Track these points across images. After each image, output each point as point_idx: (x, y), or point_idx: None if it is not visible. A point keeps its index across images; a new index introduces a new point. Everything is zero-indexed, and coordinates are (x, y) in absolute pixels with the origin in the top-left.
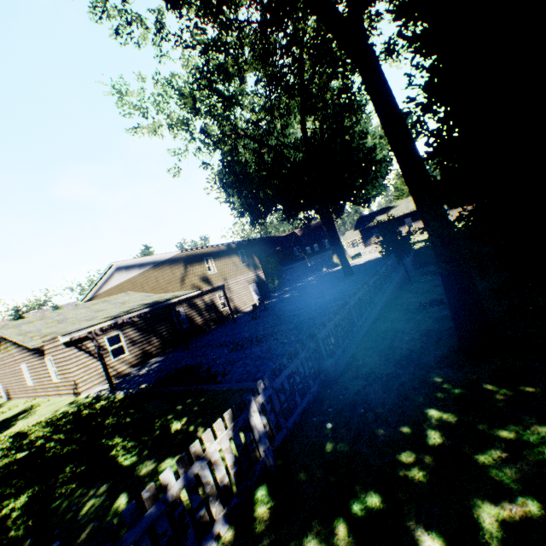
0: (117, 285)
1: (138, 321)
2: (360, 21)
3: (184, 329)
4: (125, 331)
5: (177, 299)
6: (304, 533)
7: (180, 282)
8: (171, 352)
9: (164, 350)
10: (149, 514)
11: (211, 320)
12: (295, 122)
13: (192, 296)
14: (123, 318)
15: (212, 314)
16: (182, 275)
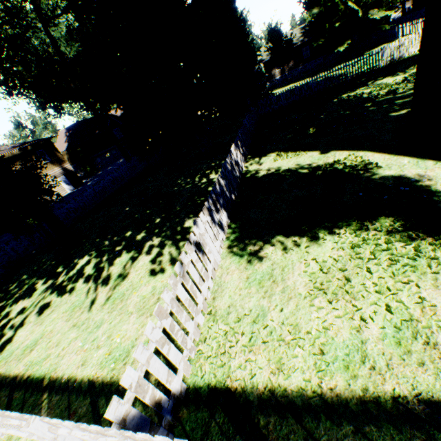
0: None
1: None
2: None
3: None
4: None
5: None
6: None
7: None
8: None
9: None
10: None
11: None
12: (61, 6)
13: None
14: None
15: None
16: None
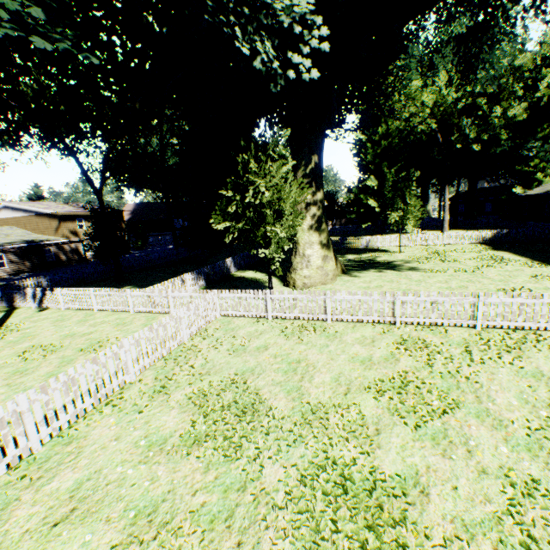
0: (3, 218)
1: (18, 250)
2: (101, 188)
3: (51, 261)
4: (8, 254)
5: (49, 242)
6: (44, 296)
7: (55, 231)
8: (38, 272)
9: (34, 270)
10: (13, 285)
11: (74, 259)
12: None
13: (57, 243)
14: (7, 247)
15: (75, 256)
16: (57, 226)
